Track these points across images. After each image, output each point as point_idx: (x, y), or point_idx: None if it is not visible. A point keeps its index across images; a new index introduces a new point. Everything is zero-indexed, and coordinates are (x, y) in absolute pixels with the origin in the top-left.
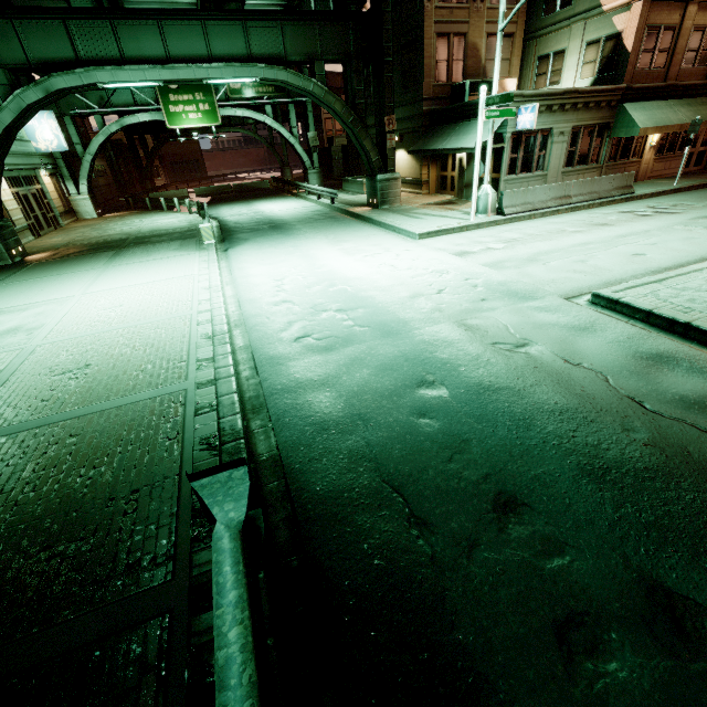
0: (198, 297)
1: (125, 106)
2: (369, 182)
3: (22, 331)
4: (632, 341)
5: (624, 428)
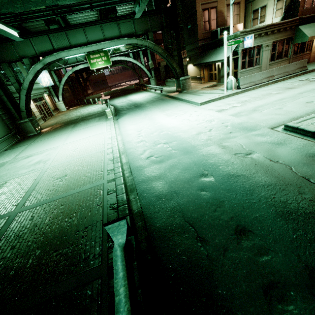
0: (106, 142)
1: (73, 63)
2: (176, 81)
3: (42, 162)
4: (305, 148)
5: (299, 192)
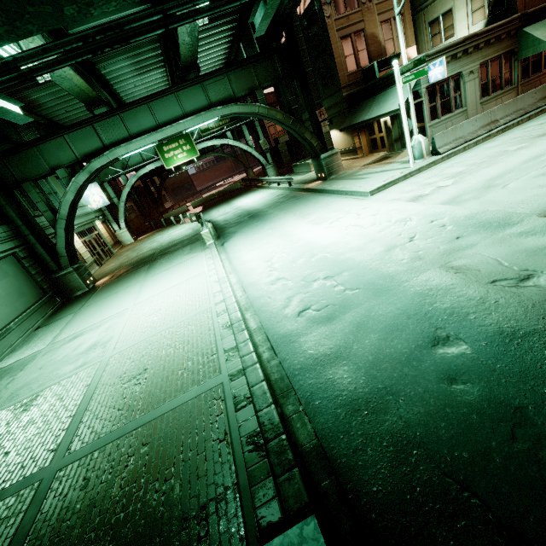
0: (212, 291)
1: (138, 164)
2: (315, 162)
3: (99, 346)
4: None
5: None
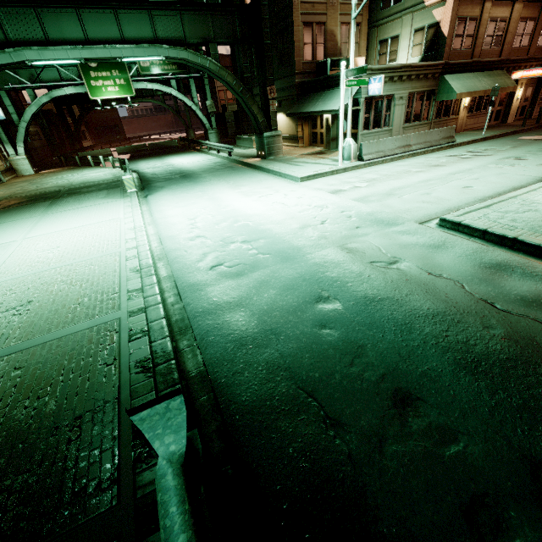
0: (125, 237)
1: (53, 81)
2: (258, 139)
3: None
4: (476, 255)
5: (484, 325)
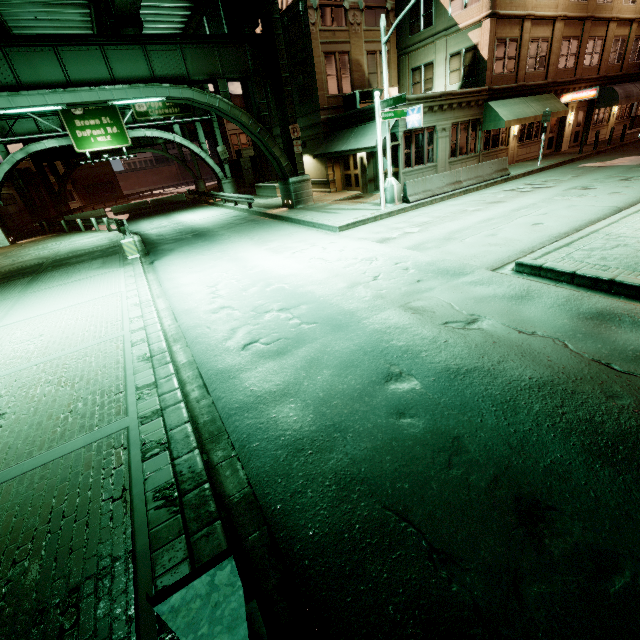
0: (128, 315)
1: (29, 134)
2: (282, 186)
3: None
4: (570, 303)
5: (607, 395)
